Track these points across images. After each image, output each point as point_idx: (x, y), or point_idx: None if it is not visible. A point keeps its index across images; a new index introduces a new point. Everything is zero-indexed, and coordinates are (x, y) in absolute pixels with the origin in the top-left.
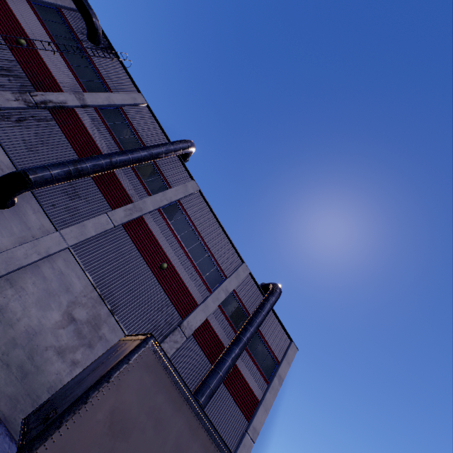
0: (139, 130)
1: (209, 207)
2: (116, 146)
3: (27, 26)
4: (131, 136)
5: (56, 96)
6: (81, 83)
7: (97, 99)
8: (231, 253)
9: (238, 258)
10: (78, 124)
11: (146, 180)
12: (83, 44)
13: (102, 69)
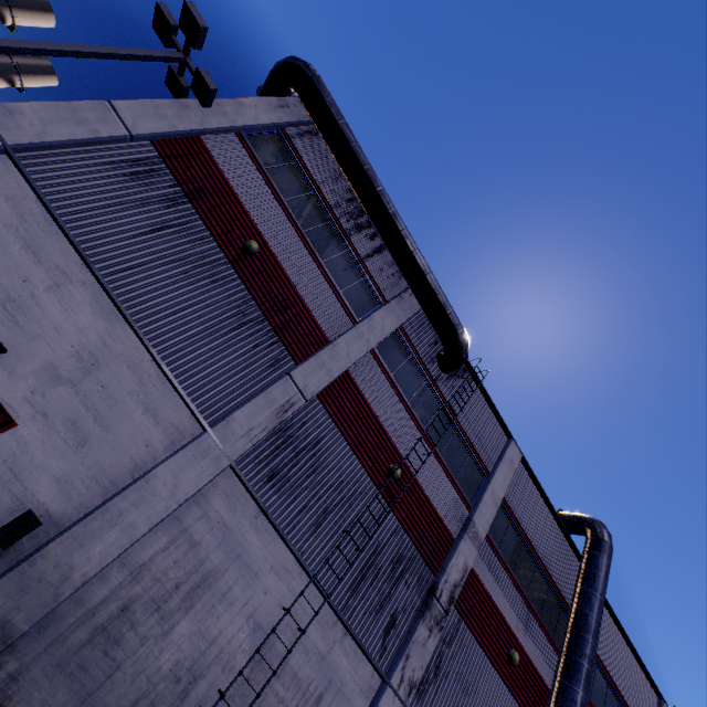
0: (526, 526)
1: (614, 618)
2: (518, 597)
3: (386, 417)
4: (520, 548)
5: (456, 564)
6: (459, 489)
7: (485, 514)
8: (646, 689)
9: (653, 692)
10: (480, 594)
11: (554, 634)
12: (438, 386)
13: (467, 424)
